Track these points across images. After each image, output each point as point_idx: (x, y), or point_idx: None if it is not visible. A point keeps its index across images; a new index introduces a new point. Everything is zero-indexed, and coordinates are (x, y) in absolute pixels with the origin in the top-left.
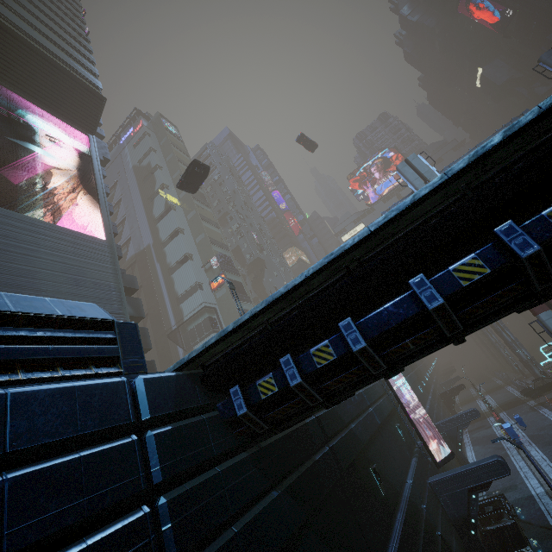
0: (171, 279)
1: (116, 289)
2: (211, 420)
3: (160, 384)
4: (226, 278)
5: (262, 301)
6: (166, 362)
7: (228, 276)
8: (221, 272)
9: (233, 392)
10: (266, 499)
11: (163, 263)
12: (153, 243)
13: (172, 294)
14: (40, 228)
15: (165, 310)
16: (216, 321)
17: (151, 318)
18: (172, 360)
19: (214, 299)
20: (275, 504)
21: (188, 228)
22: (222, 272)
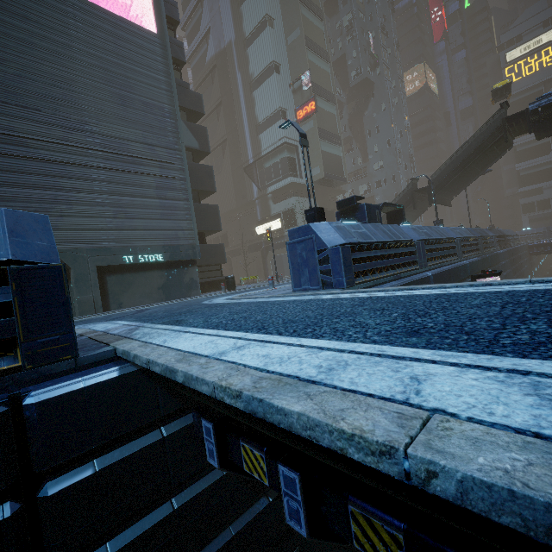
0: (252, 98)
1: (170, 114)
2: (177, 436)
3: (77, 402)
4: (316, 106)
5: (239, 392)
6: (240, 197)
7: (320, 104)
8: (311, 96)
9: (205, 427)
10: (248, 514)
11: (245, 73)
12: (235, 40)
13: (251, 119)
14: (66, 5)
15: (243, 138)
16: (295, 162)
17: (229, 145)
18: (246, 196)
19: (297, 134)
20: (258, 520)
21: (280, 16)
22: (312, 96)
